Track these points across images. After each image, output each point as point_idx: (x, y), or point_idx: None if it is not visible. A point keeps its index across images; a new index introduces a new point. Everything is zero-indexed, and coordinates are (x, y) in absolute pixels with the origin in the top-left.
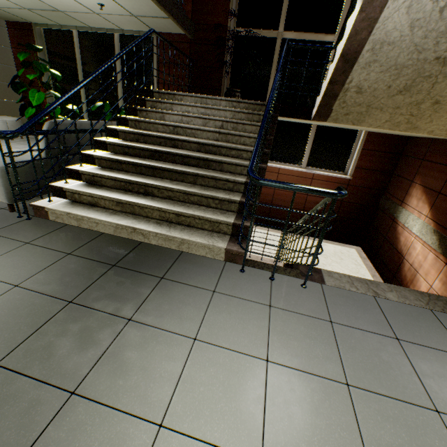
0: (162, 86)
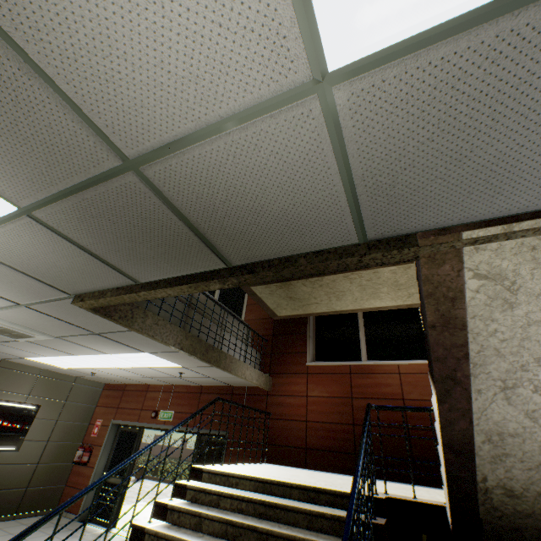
0: (251, 306)
